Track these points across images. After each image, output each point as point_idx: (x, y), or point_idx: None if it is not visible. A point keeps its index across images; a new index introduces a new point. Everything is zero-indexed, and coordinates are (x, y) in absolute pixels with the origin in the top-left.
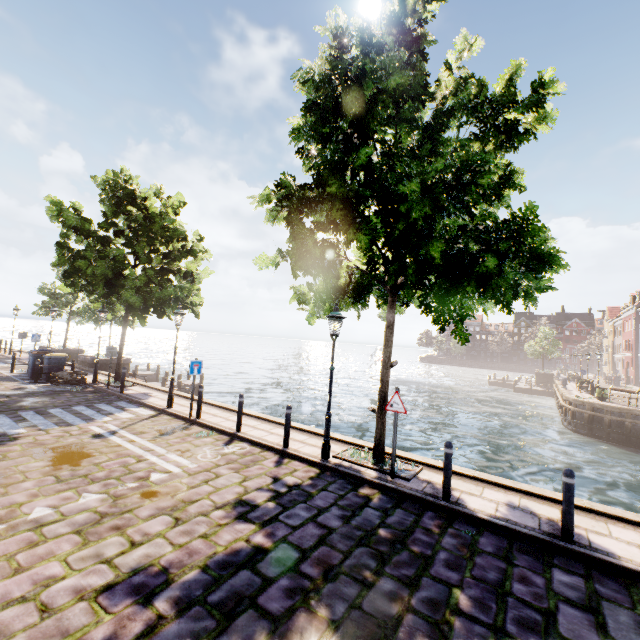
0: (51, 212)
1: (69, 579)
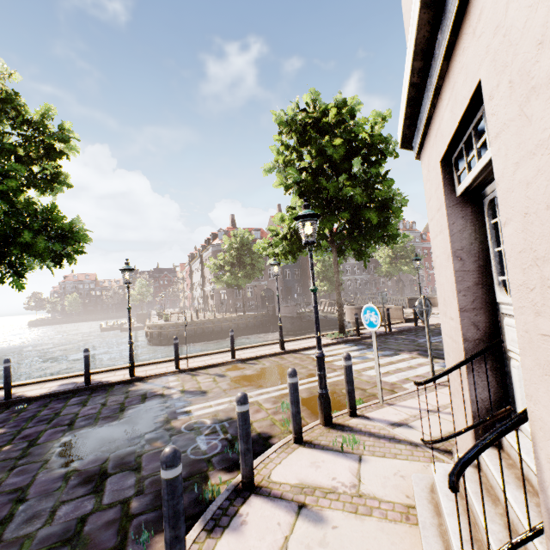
0: None
1: None
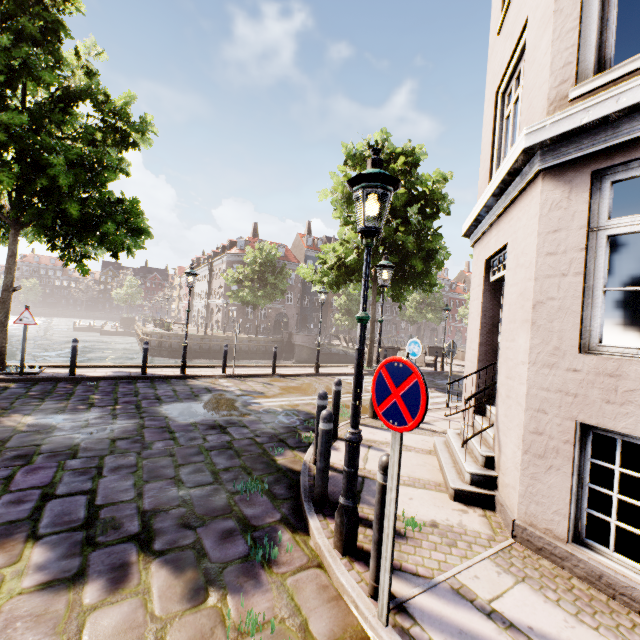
0: None
1: None
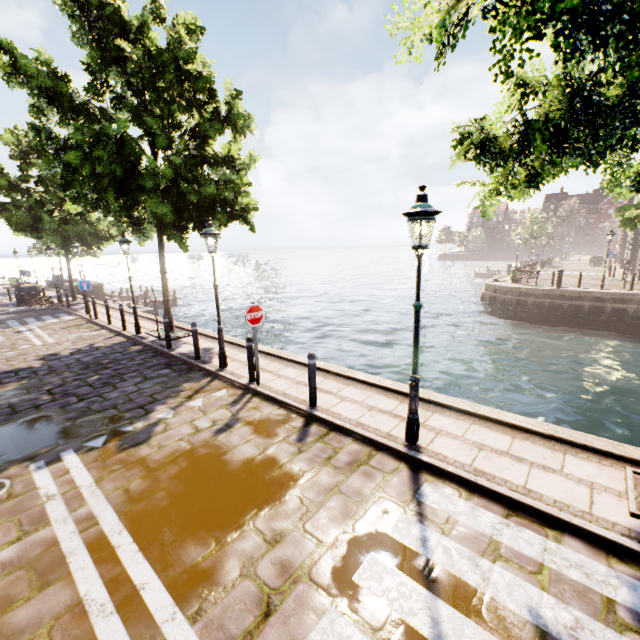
0: None
1: None
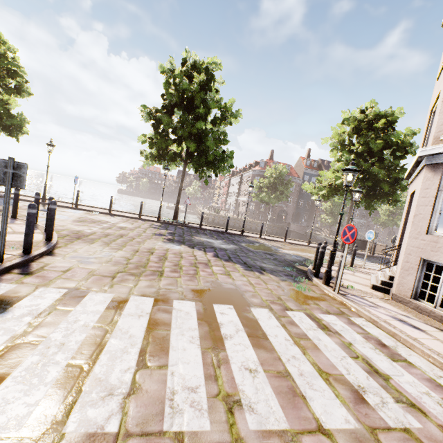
0: None
1: (143, 234)
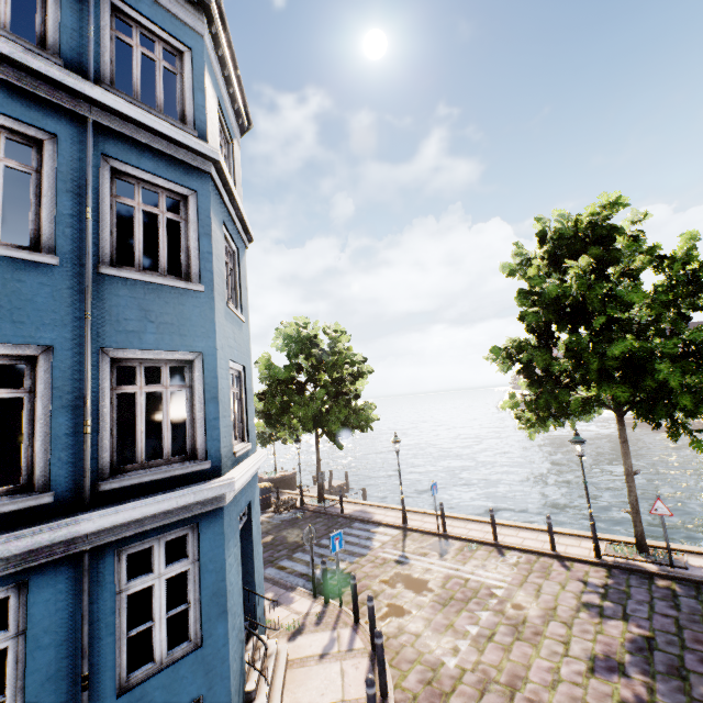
0: (261, 369)
1: (562, 667)
